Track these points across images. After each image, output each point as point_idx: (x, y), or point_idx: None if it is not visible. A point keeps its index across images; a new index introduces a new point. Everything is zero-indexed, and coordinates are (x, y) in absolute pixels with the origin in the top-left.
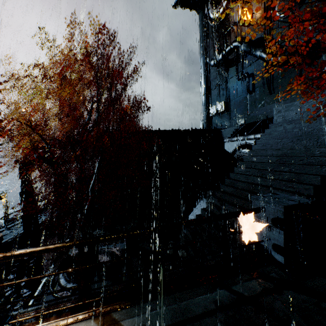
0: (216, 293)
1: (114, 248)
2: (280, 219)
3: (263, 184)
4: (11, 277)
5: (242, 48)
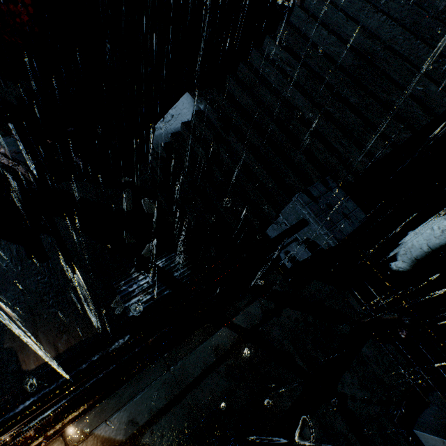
0: (216, 335)
1: None
2: (320, 247)
3: (305, 116)
4: None
5: None
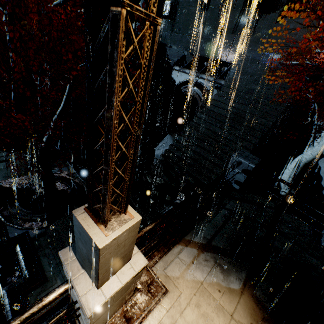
0: (221, 211)
1: (62, 173)
2: (249, 170)
3: (222, 135)
4: None
5: None
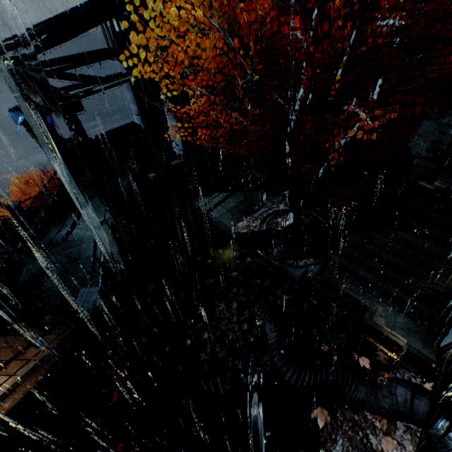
0: None
1: (279, 206)
2: None
3: None
4: (213, 281)
5: None
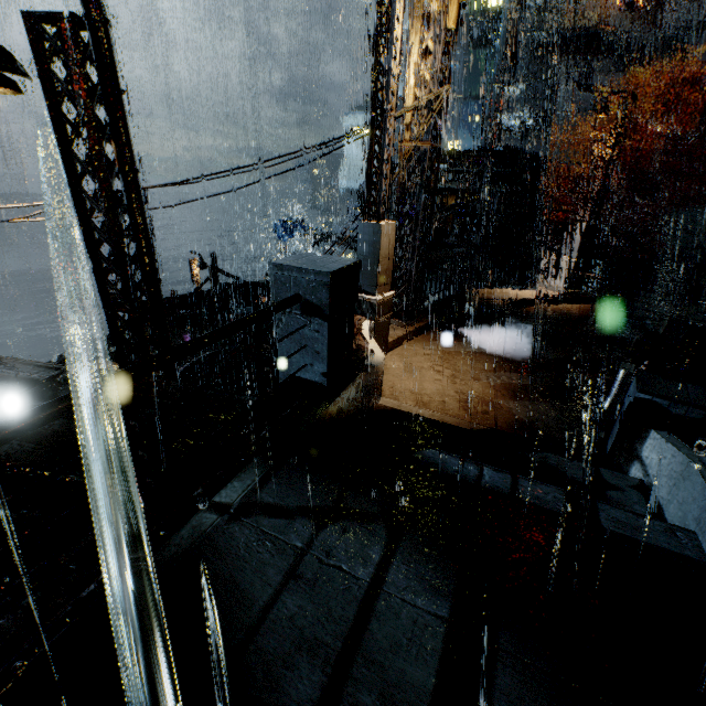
0: None
1: None
2: None
3: None
4: None
5: (620, 49)
